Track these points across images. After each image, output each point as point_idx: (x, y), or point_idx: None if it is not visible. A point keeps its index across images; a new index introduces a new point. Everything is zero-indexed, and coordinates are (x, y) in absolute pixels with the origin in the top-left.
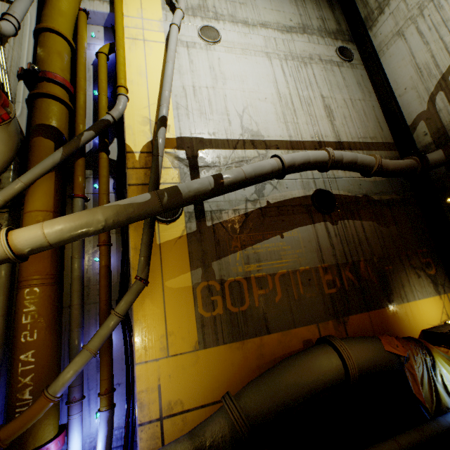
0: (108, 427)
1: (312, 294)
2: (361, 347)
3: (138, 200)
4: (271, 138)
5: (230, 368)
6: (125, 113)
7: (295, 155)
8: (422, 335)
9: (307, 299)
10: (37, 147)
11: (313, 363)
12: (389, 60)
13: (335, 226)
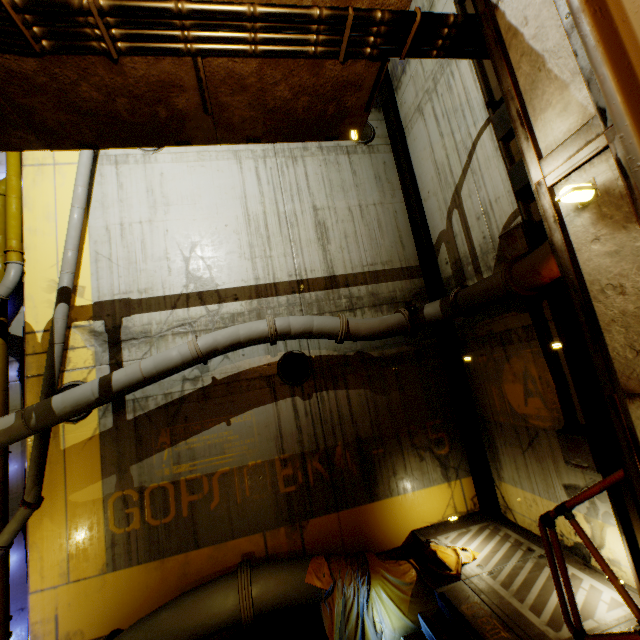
0: None
1: (262, 495)
2: (275, 579)
3: None
4: (228, 286)
5: (145, 592)
6: (26, 278)
7: (219, 336)
8: (411, 536)
9: (254, 502)
10: None
11: (205, 603)
12: (414, 145)
13: (308, 400)
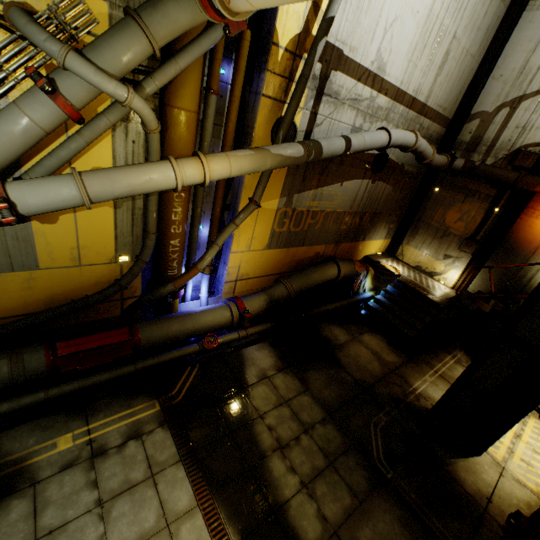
0: (209, 282)
1: (334, 228)
2: (347, 267)
3: (295, 155)
4: (388, 79)
5: (277, 261)
6: None
7: (399, 137)
8: (364, 257)
9: (330, 231)
10: None
11: (327, 272)
12: (525, 25)
13: (373, 184)
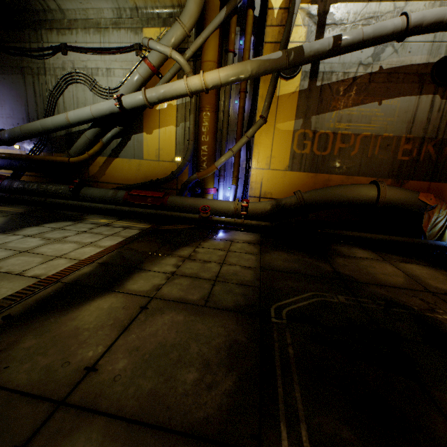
0: (235, 192)
1: (384, 157)
2: (399, 192)
3: (273, 57)
4: None
5: (303, 187)
6: None
7: (428, 13)
8: None
9: (378, 160)
10: (210, 6)
11: (357, 189)
12: None
13: (444, 100)
